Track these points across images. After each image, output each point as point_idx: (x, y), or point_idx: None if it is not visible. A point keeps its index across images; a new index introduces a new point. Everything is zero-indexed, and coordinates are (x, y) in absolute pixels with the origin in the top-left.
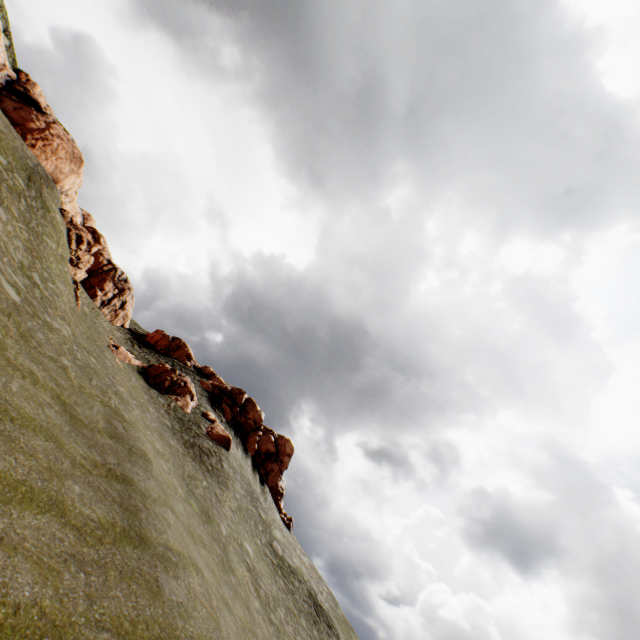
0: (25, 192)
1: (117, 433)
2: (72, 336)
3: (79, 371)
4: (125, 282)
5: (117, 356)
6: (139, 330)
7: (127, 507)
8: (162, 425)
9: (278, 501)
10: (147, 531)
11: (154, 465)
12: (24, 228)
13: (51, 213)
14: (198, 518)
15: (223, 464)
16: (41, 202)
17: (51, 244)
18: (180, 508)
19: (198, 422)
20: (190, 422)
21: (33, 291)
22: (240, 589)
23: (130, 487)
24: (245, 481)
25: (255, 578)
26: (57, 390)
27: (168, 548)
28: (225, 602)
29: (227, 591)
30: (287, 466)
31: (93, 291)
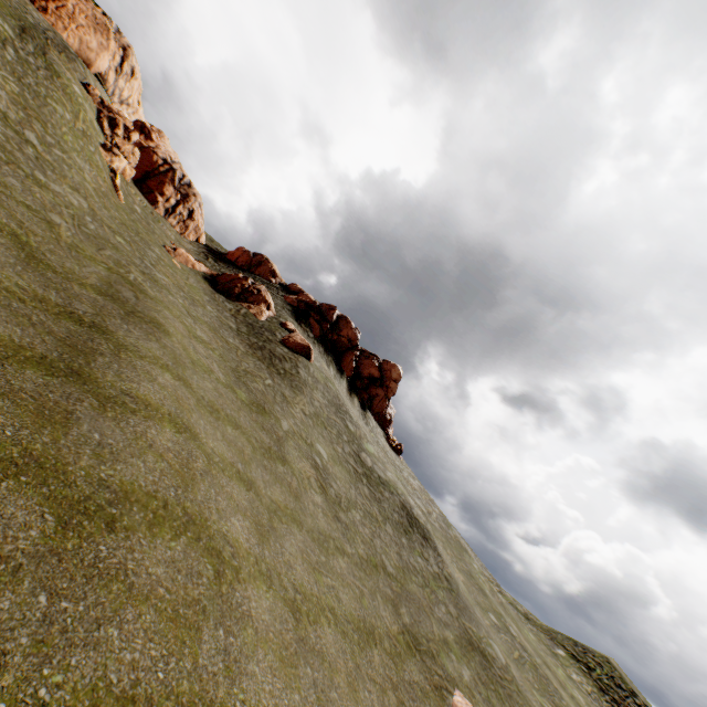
0: (15, 42)
1: (117, 296)
2: (87, 210)
3: (82, 236)
4: (188, 187)
5: (176, 258)
6: (221, 250)
7: (73, 345)
8: (221, 324)
9: (386, 427)
10: (96, 373)
11: (173, 339)
12: (12, 80)
13: (62, 79)
14: (242, 405)
15: (299, 371)
16: (44, 62)
17: (62, 113)
18: (205, 385)
19: (273, 330)
20: (262, 329)
21: (21, 146)
22: (290, 479)
23: (99, 335)
24: (330, 393)
25: (324, 477)
26: (16, 230)
27: (128, 396)
28: (243, 479)
29: (260, 473)
30: (394, 393)
31: (152, 197)
